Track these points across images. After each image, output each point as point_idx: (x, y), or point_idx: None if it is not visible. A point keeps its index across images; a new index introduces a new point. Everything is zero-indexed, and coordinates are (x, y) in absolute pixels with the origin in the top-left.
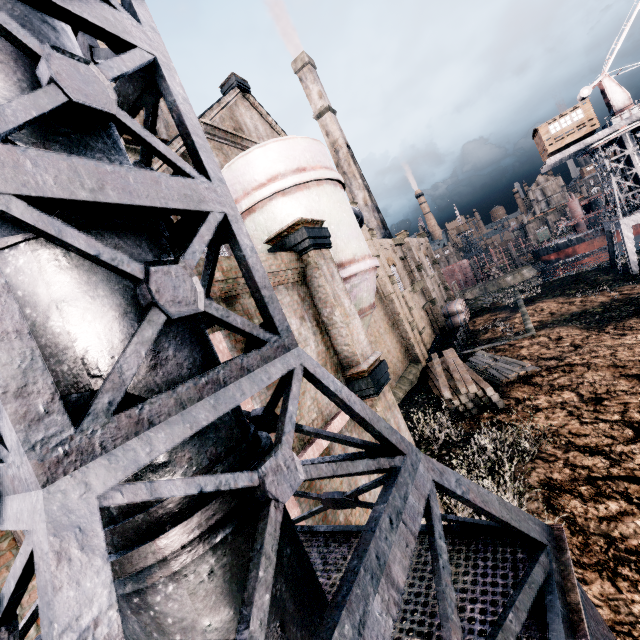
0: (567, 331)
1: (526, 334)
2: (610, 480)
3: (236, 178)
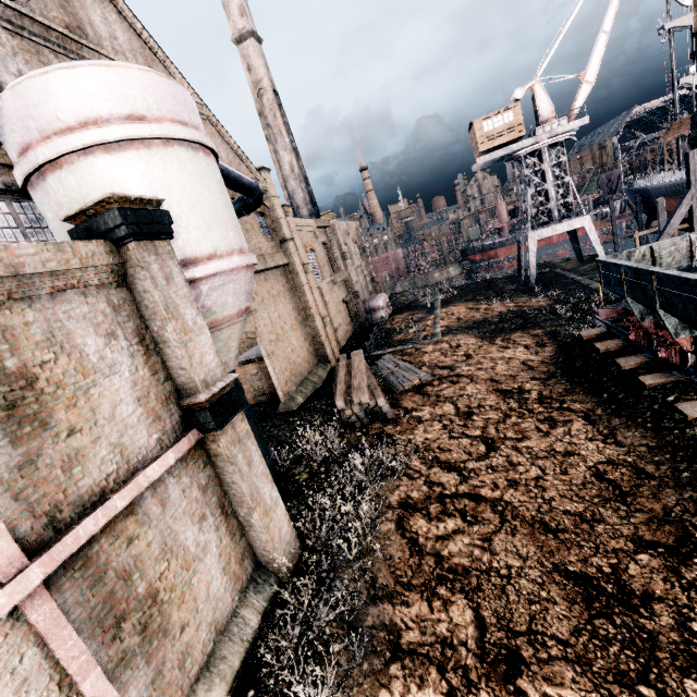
0: (466, 339)
1: (432, 339)
2: (456, 498)
3: (26, 109)
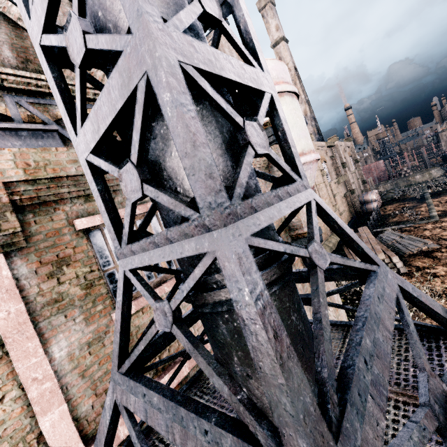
0: None
1: (430, 220)
2: None
3: None
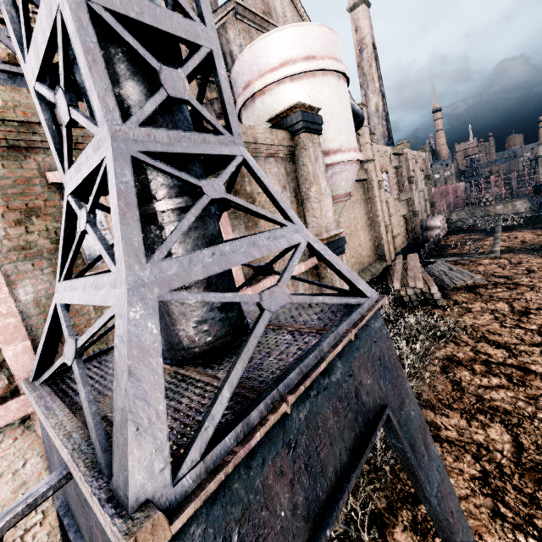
0: (529, 258)
1: (490, 255)
2: (502, 365)
3: (254, 60)
